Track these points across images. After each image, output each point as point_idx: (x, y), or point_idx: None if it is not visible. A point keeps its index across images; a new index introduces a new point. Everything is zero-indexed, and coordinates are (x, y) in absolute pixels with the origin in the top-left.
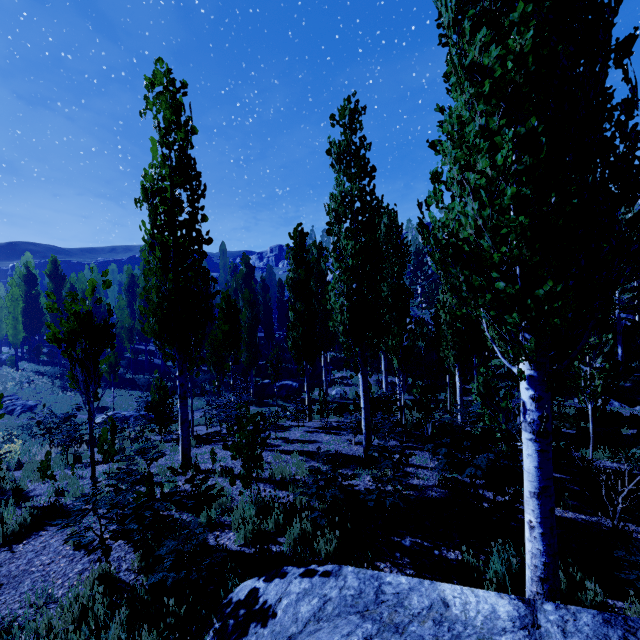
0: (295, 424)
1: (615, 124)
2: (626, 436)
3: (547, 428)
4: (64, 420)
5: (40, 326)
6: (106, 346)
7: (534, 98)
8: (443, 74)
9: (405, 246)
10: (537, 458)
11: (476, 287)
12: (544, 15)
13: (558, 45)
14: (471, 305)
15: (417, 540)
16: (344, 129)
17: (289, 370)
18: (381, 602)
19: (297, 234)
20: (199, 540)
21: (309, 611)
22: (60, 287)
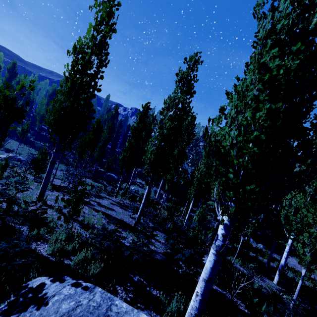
0: (107, 197)
1: (310, 123)
2: (250, 256)
3: (223, 251)
4: None
5: None
6: (17, 120)
7: (282, 94)
8: (246, 62)
9: (193, 134)
10: (213, 263)
11: (219, 171)
12: (307, 55)
13: (307, 73)
14: (213, 178)
15: (141, 279)
16: (189, 67)
17: (116, 169)
18: (107, 315)
19: (146, 107)
20: (21, 248)
21: (66, 308)
22: (12, 78)
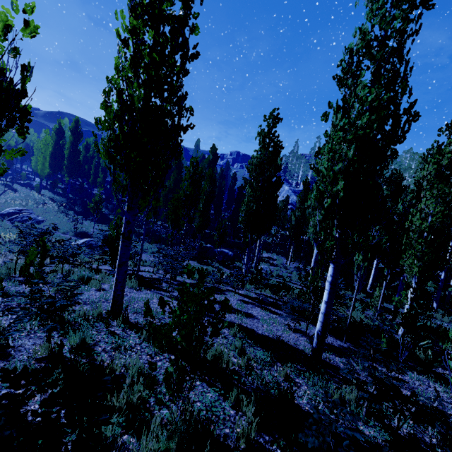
0: (230, 289)
1: None
2: None
3: None
4: (39, 234)
5: (61, 167)
6: (9, 124)
7: None
8: None
9: None
10: None
11: None
12: None
13: None
14: None
15: None
16: None
17: (227, 241)
18: None
19: (272, 117)
20: None
21: None
22: (77, 141)
